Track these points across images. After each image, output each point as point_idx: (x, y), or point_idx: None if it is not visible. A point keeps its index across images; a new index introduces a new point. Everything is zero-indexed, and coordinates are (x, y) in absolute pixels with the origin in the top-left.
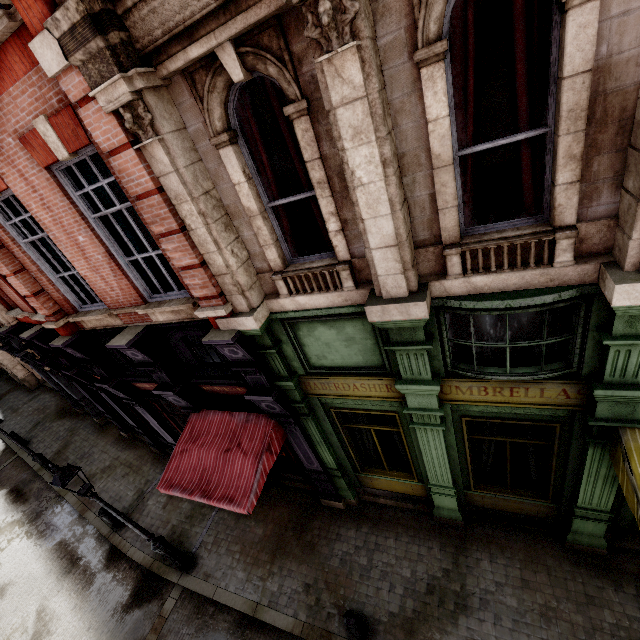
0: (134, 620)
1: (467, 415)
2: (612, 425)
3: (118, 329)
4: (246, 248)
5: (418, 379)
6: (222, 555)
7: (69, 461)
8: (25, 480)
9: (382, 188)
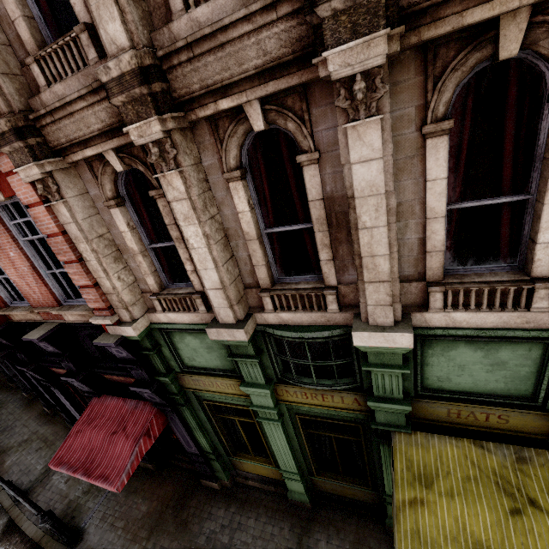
0: None
1: (300, 413)
2: (386, 429)
3: (38, 323)
4: (133, 274)
5: (256, 383)
6: (106, 531)
7: None
8: None
9: (207, 252)
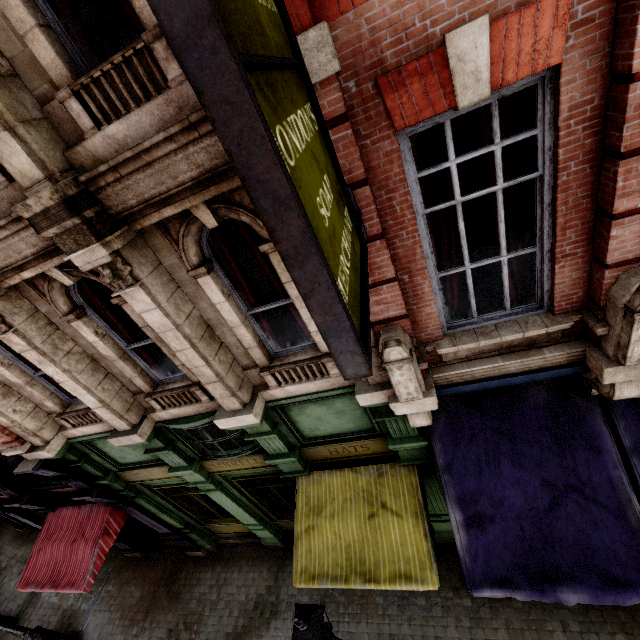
0: None
1: (235, 477)
2: (291, 476)
3: None
4: (31, 401)
5: (181, 466)
6: (105, 625)
7: None
8: None
9: (74, 383)
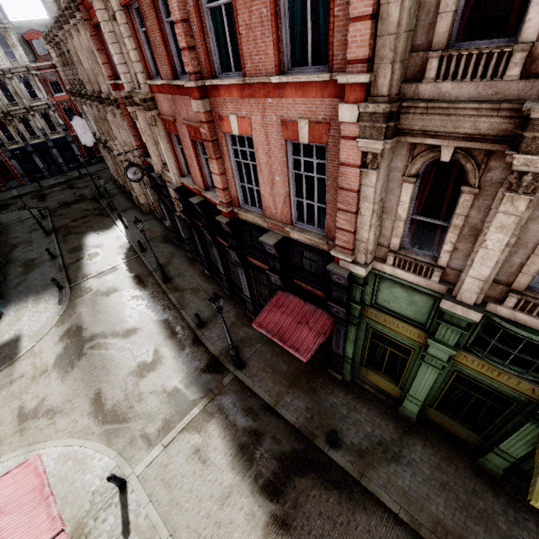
0: (207, 378)
1: (459, 371)
2: None
3: (263, 228)
4: (380, 230)
5: (444, 342)
6: (260, 370)
7: (171, 274)
8: (144, 273)
9: (497, 255)
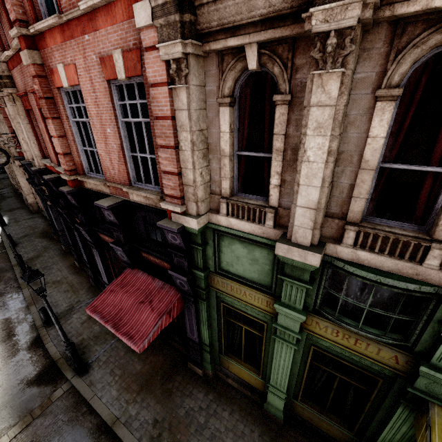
0: (31, 394)
1: (316, 345)
2: (425, 397)
3: (105, 195)
4: (210, 174)
5: (292, 306)
6: (107, 373)
7: (35, 267)
8: (3, 268)
9: (321, 168)
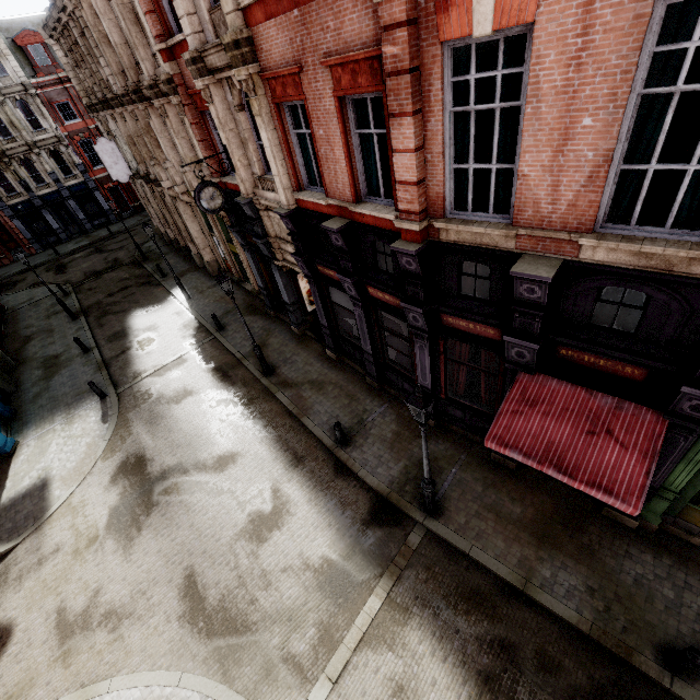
0: (377, 537)
1: None
2: None
3: (503, 253)
4: None
5: None
6: (472, 516)
7: (271, 361)
8: (228, 364)
9: None
